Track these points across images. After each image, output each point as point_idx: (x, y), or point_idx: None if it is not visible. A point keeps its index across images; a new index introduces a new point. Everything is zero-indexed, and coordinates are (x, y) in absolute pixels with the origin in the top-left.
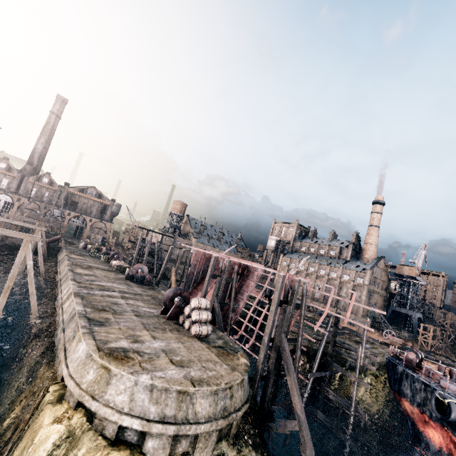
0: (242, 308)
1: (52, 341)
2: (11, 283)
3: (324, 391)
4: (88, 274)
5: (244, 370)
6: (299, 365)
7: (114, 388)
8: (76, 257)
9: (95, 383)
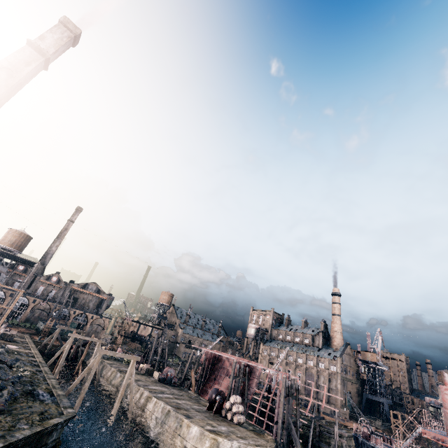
0: (251, 403)
1: (148, 434)
2: (123, 391)
3: None
4: (137, 379)
5: (274, 441)
6: None
7: None
8: (108, 362)
9: (211, 447)
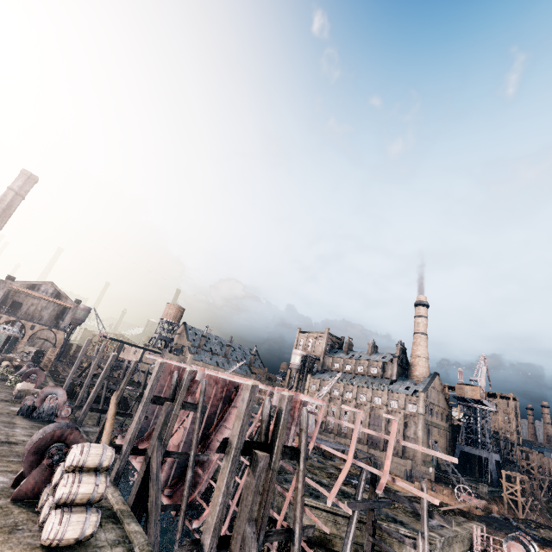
0: (218, 461)
1: None
2: None
3: None
4: None
5: None
6: None
7: None
8: None
9: None
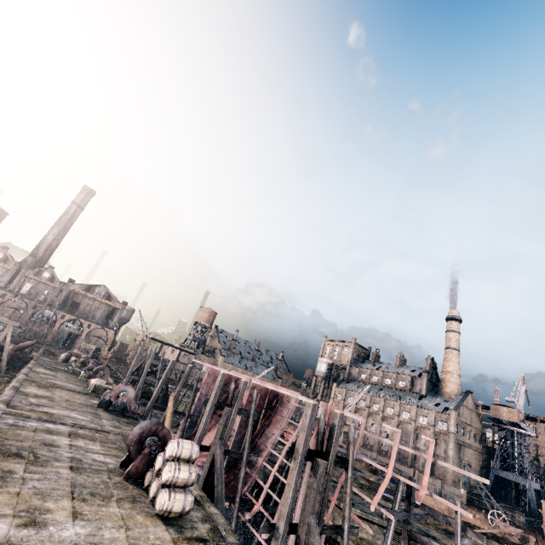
0: (264, 463)
1: None
2: None
3: None
4: (41, 395)
5: None
6: None
7: None
8: (43, 371)
9: None
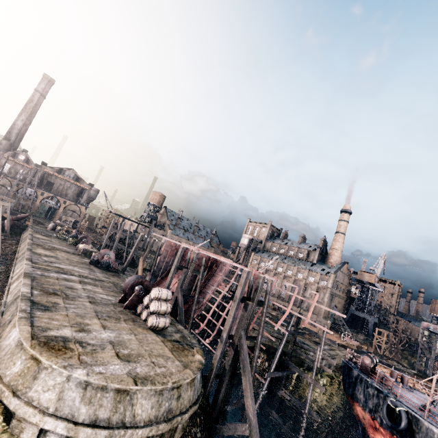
0: (207, 302)
1: None
2: None
3: (280, 391)
4: (49, 255)
5: (197, 368)
6: (258, 364)
7: (41, 384)
8: (41, 237)
9: (20, 377)
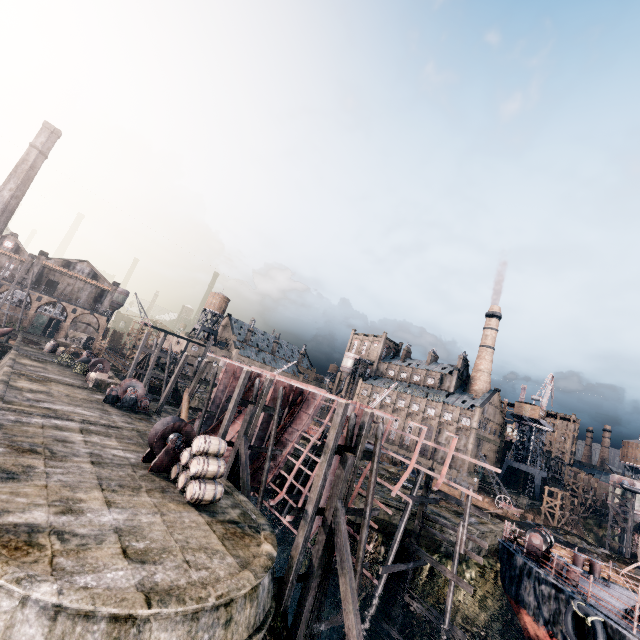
0: (288, 456)
1: None
2: None
3: (404, 595)
4: (36, 390)
5: (263, 568)
6: (369, 551)
7: None
8: (29, 363)
9: None
